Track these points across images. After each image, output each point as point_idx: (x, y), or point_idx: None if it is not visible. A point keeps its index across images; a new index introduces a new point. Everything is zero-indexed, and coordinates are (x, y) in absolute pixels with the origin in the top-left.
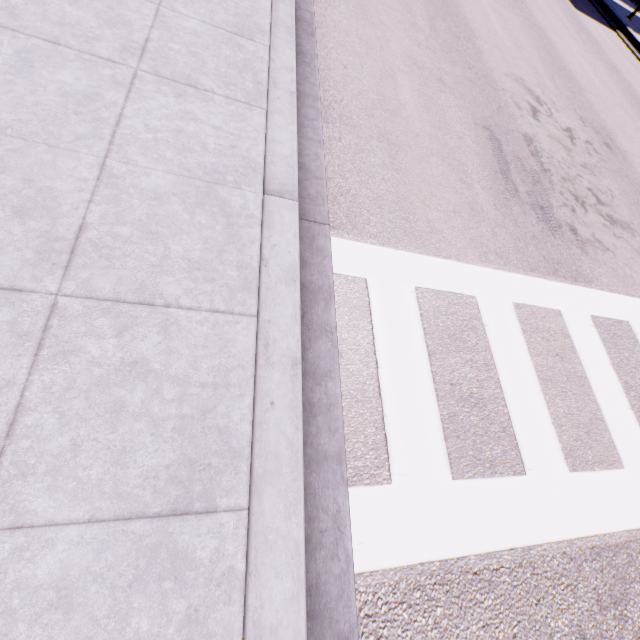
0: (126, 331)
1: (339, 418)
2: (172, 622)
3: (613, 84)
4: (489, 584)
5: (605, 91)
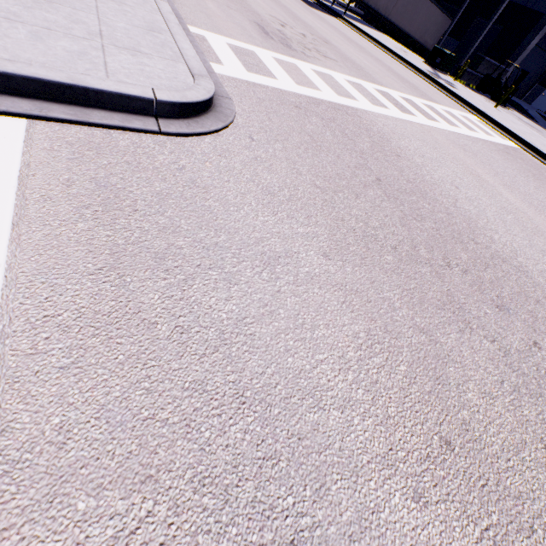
0: (120, 6)
1: (200, 49)
2: (158, 41)
3: (333, 31)
4: (264, 88)
5: (327, 31)
